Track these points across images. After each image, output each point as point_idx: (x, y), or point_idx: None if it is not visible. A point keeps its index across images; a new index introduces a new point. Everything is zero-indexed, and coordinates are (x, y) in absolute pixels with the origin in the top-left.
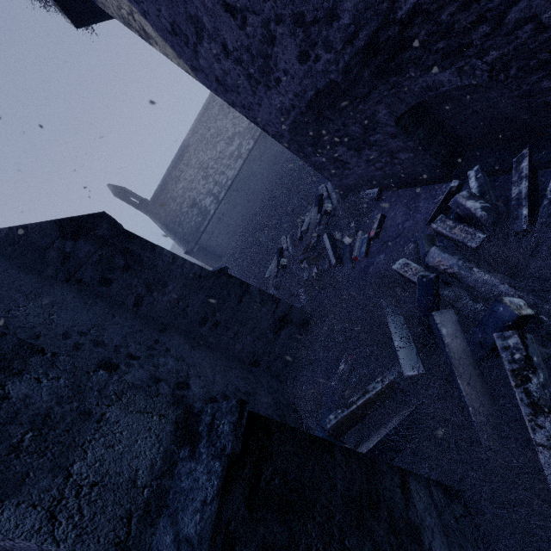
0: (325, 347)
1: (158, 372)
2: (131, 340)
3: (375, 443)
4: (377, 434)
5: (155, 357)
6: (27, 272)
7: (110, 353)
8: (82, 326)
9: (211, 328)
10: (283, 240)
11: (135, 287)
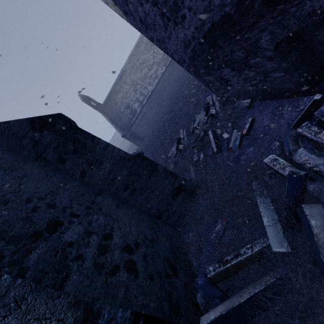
0: (207, 210)
1: (91, 226)
2: (75, 202)
3: (245, 299)
4: (246, 290)
5: (90, 215)
6: (9, 153)
7: (58, 213)
8: (41, 193)
9: (130, 193)
10: (181, 132)
11: (81, 164)
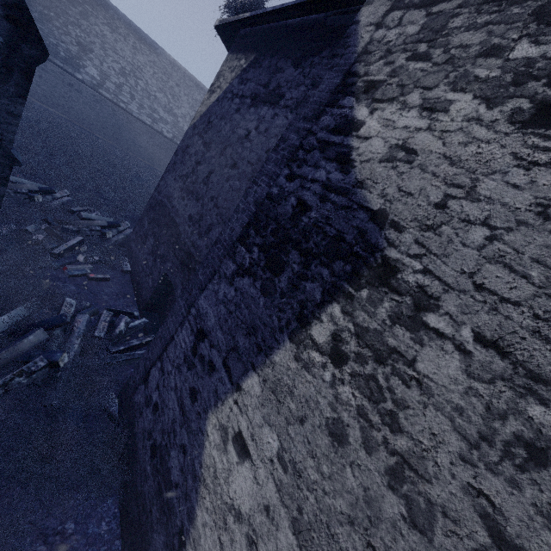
0: None
1: None
2: None
3: None
4: None
5: None
6: None
7: None
8: None
9: None
10: (65, 192)
11: None
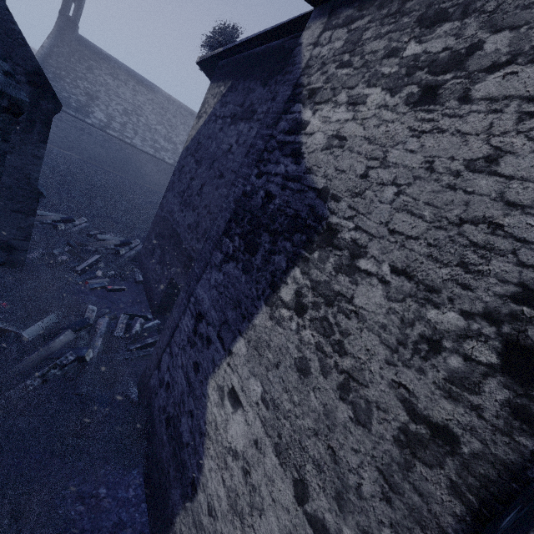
0: (0, 286)
1: None
2: None
3: None
4: None
5: None
6: None
7: None
8: None
9: None
10: (82, 220)
11: None
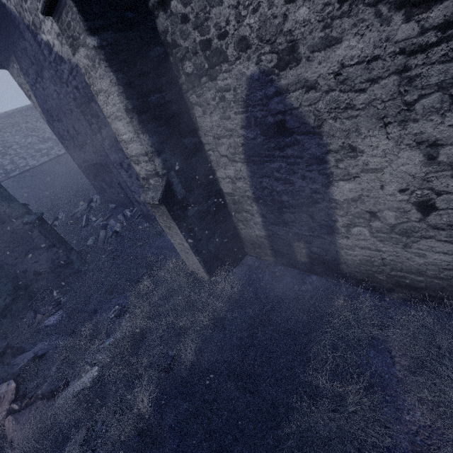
0: None
1: None
2: None
3: None
4: None
5: None
6: None
7: None
8: None
9: None
10: (61, 214)
11: None
